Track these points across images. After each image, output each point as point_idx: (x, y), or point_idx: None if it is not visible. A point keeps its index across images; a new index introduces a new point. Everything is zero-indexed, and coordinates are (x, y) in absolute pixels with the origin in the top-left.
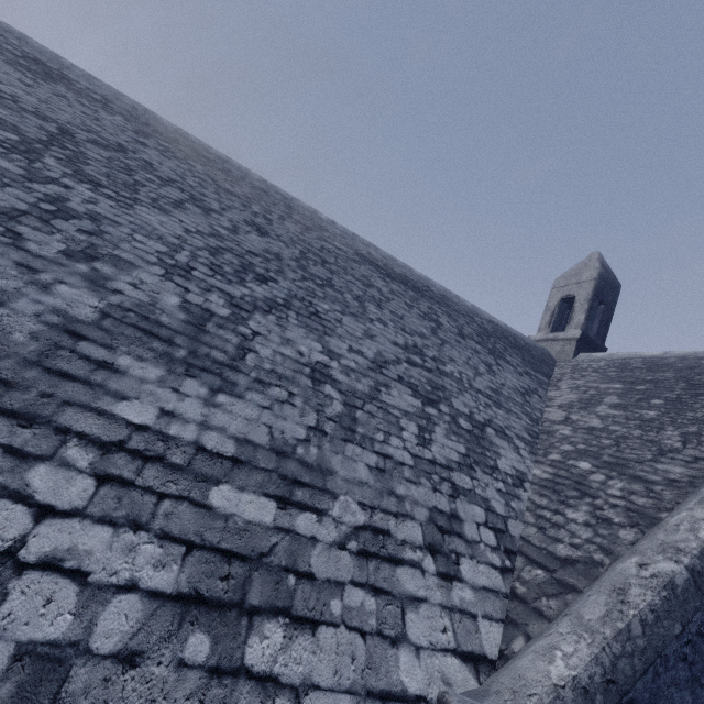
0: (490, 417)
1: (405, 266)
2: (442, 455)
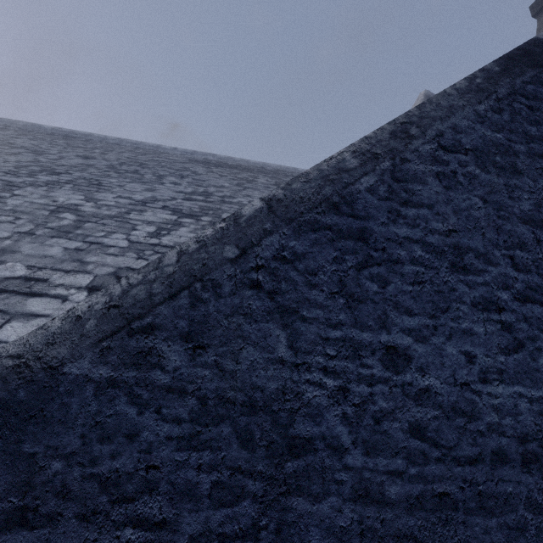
0: None
1: (241, 160)
2: (173, 241)
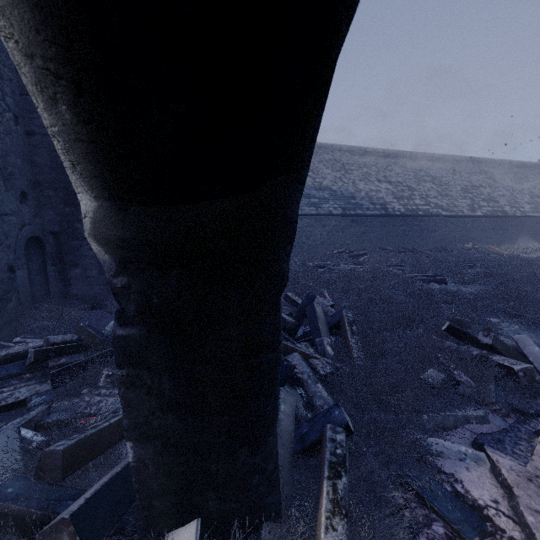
0: None
1: (513, 161)
2: None
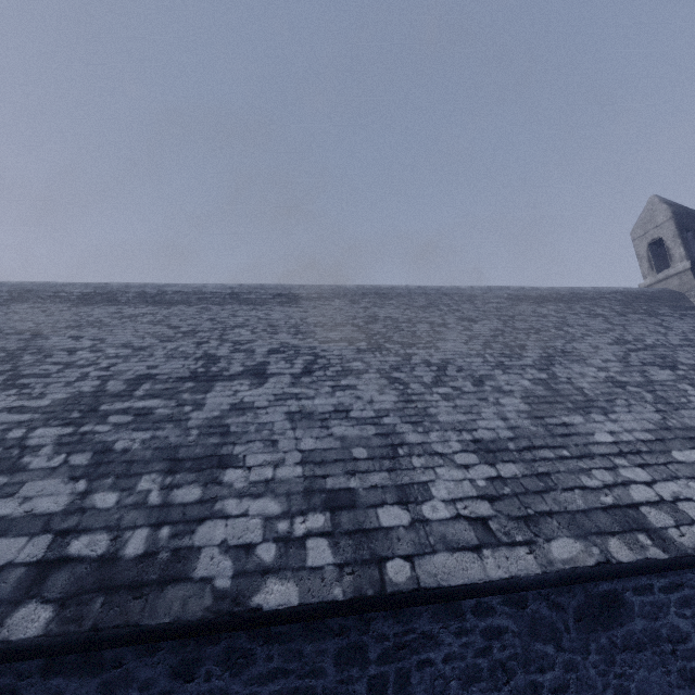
0: None
1: (532, 289)
2: None
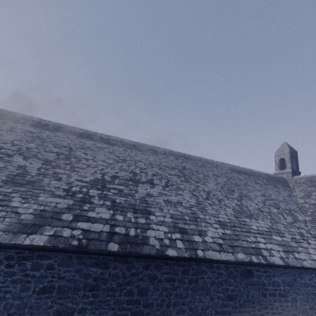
0: (289, 207)
1: (237, 166)
2: (290, 221)
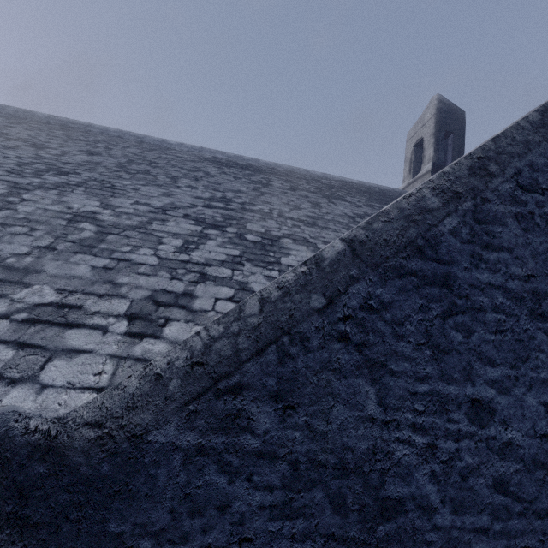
0: (293, 232)
1: (251, 159)
2: (203, 257)
